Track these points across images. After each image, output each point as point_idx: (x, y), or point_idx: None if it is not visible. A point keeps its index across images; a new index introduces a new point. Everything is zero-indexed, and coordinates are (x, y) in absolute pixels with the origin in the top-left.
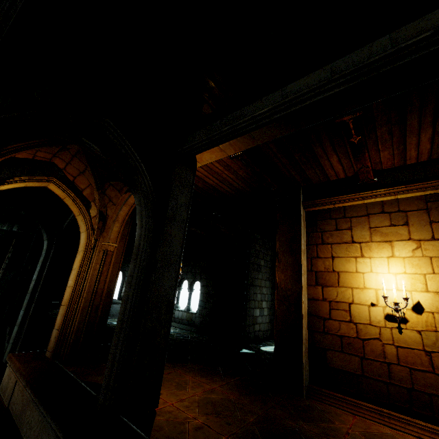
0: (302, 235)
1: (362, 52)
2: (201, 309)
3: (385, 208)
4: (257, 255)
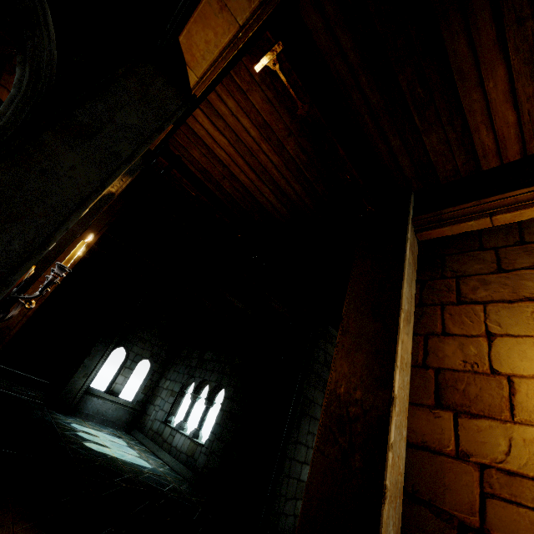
0: (405, 276)
1: None
2: (212, 440)
3: None
4: (327, 363)
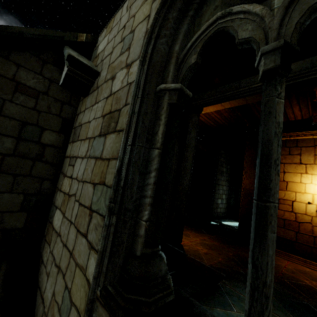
0: None
1: None
2: None
3: None
4: (221, 165)
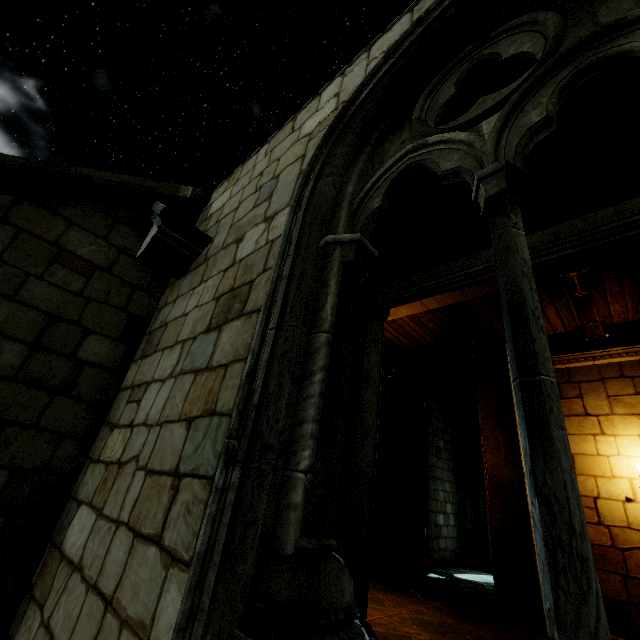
0: (514, 404)
1: (586, 220)
2: None
3: (625, 371)
4: (434, 433)
